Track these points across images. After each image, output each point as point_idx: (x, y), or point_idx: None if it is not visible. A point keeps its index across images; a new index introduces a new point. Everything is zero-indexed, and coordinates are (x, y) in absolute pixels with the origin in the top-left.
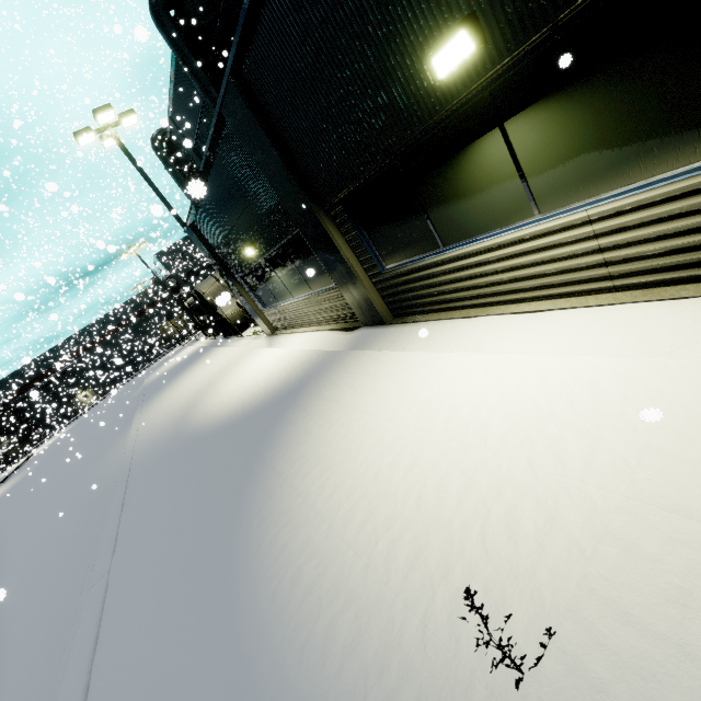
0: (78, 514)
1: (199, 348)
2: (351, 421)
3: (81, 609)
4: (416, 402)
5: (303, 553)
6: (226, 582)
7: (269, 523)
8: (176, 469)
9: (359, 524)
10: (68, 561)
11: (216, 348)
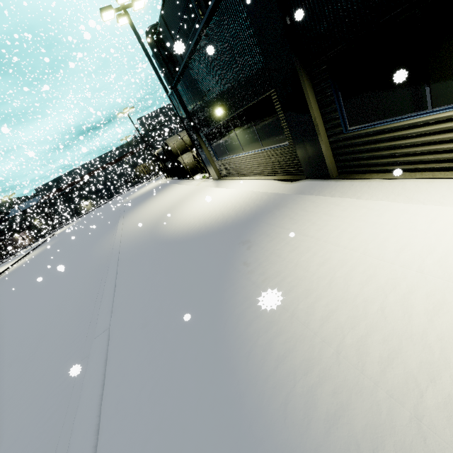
0: (83, 277)
1: (161, 184)
2: (325, 251)
3: (89, 354)
4: (409, 246)
5: (310, 372)
6: (222, 374)
7: (258, 328)
8: (155, 262)
9: (380, 360)
10: (77, 309)
11: (174, 185)
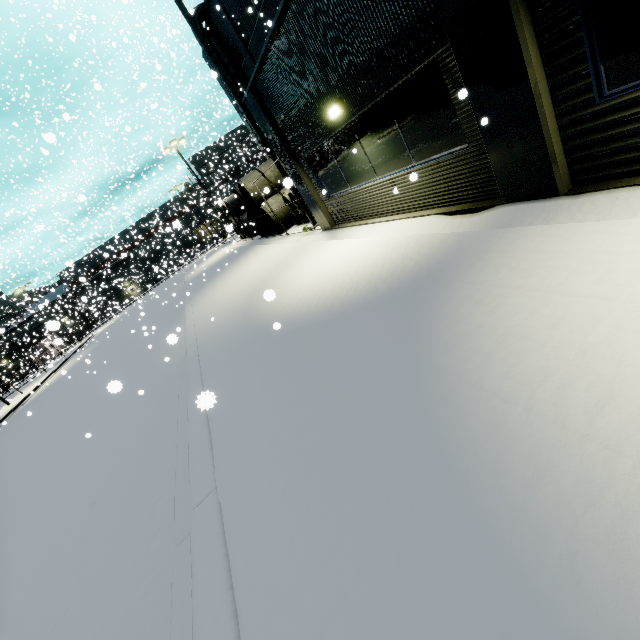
0: (147, 397)
1: (237, 248)
2: None
3: (191, 540)
4: None
5: None
6: (519, 612)
7: (562, 495)
8: (267, 365)
9: None
10: (148, 450)
11: (259, 246)
